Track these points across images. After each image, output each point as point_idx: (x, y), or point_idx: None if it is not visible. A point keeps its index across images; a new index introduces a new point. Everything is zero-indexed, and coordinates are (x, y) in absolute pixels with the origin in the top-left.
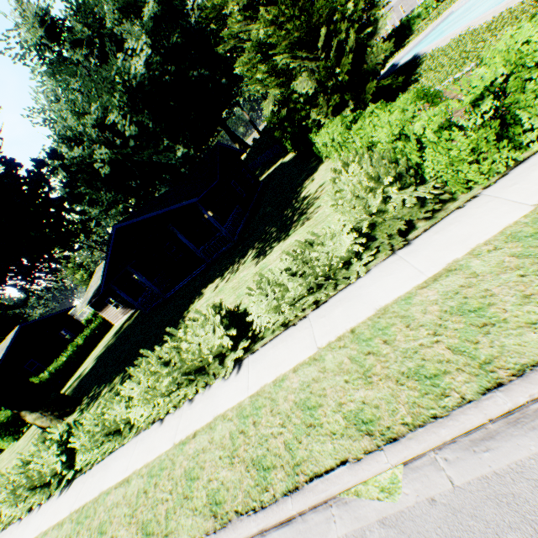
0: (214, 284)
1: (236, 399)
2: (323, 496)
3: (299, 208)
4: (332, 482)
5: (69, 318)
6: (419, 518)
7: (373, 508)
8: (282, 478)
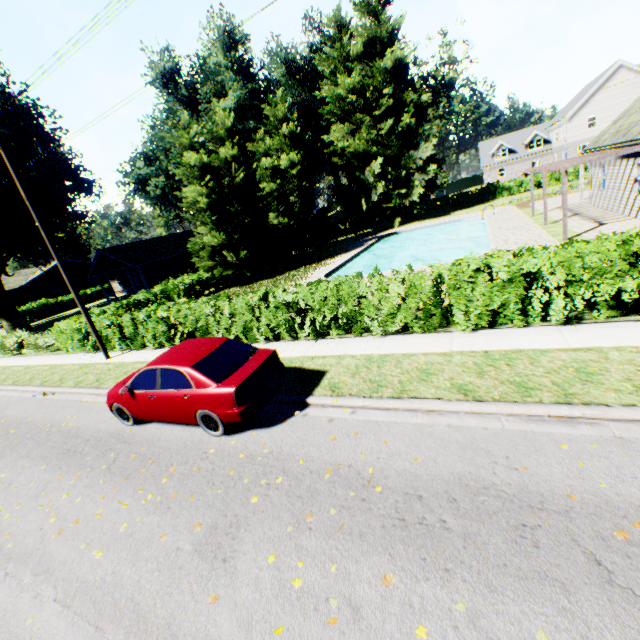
0: None
1: None
2: None
3: None
4: None
5: None
6: None
7: None
8: None
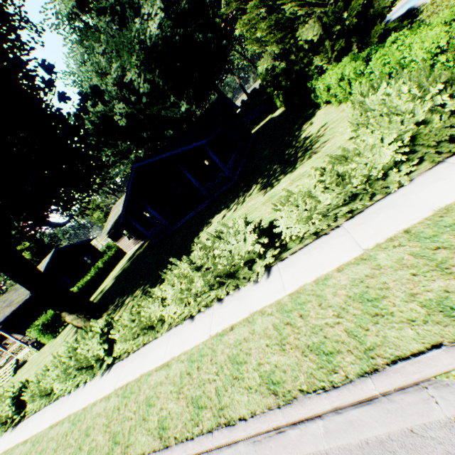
0: (221, 214)
1: (272, 298)
2: (414, 378)
3: (302, 146)
4: (425, 364)
5: (91, 246)
6: None
7: None
8: (353, 361)
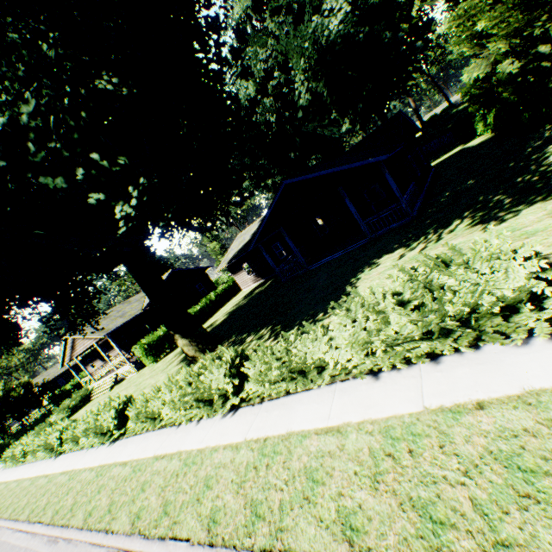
0: (395, 254)
1: None
2: None
3: None
4: None
5: (205, 275)
6: None
7: None
8: None
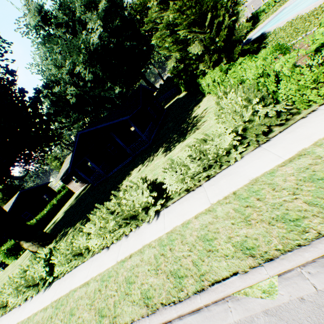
0: (138, 168)
1: (157, 235)
2: (221, 295)
3: (191, 123)
4: (228, 286)
5: (48, 188)
6: (293, 310)
7: (258, 303)
8: (192, 283)
